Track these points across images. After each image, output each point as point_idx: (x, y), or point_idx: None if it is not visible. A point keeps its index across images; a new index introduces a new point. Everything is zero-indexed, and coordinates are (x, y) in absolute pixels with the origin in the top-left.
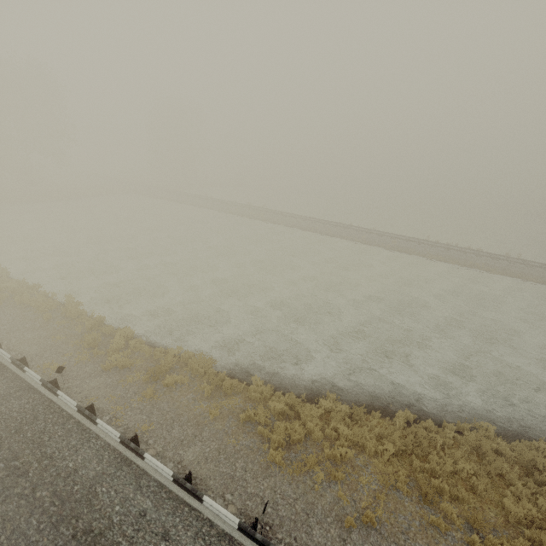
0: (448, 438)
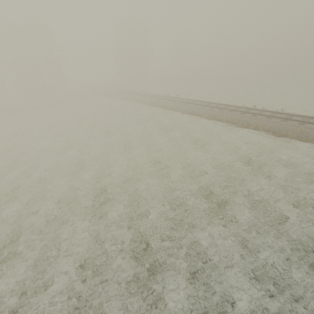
0: None
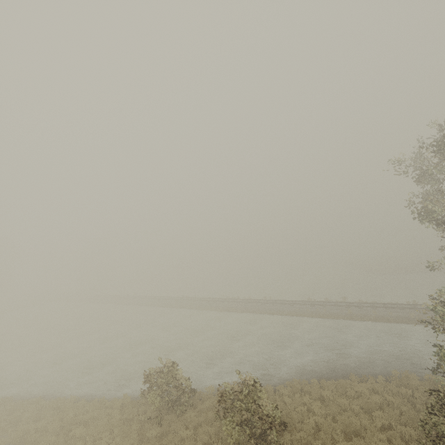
0: (38, 405)
